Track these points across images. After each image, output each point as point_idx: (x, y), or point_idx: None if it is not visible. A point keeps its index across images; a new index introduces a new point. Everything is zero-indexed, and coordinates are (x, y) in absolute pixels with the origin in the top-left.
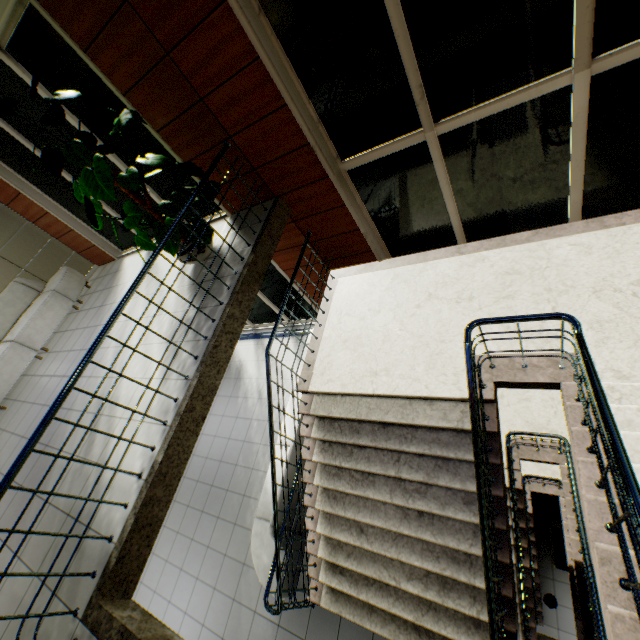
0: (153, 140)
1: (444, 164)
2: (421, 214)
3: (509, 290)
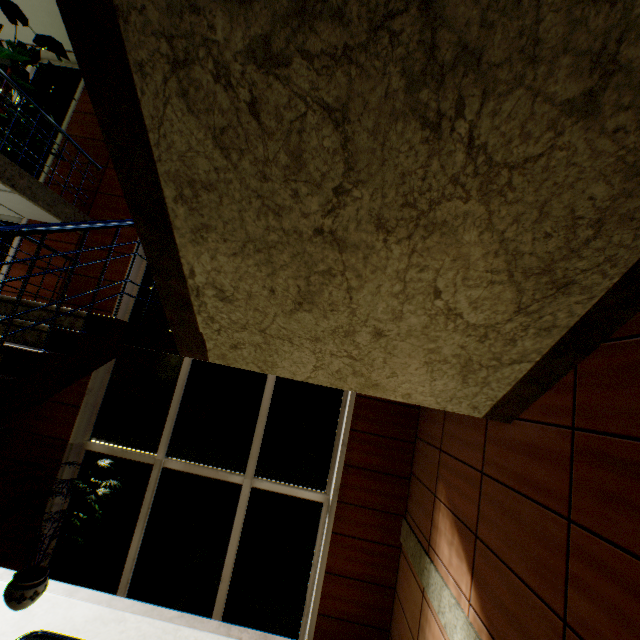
0: (53, 142)
1: None
2: None
3: None
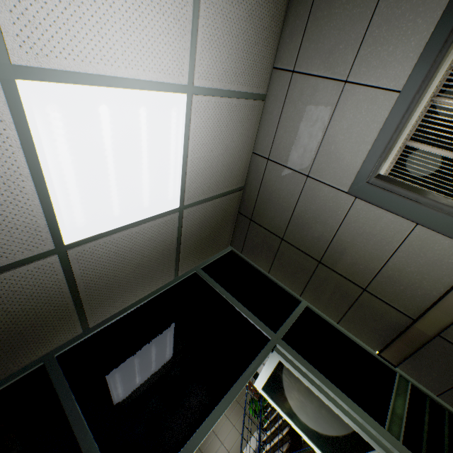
0: None
1: None
2: None
3: None
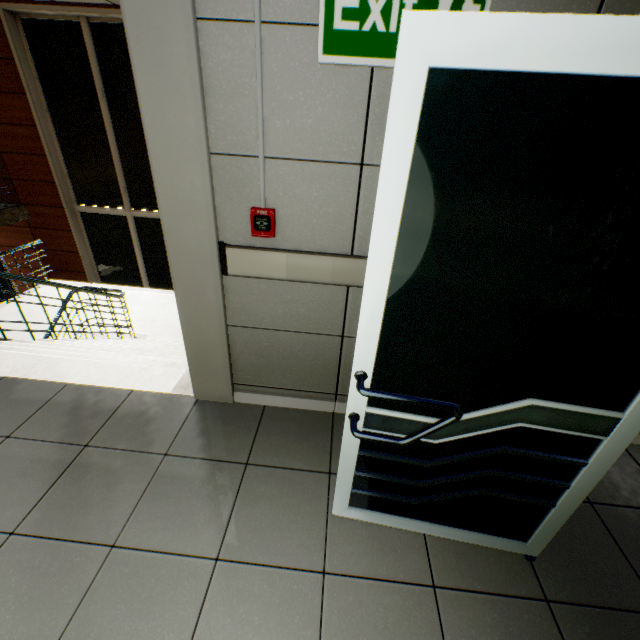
0: None
1: (137, 233)
2: (124, 260)
3: (145, 309)
